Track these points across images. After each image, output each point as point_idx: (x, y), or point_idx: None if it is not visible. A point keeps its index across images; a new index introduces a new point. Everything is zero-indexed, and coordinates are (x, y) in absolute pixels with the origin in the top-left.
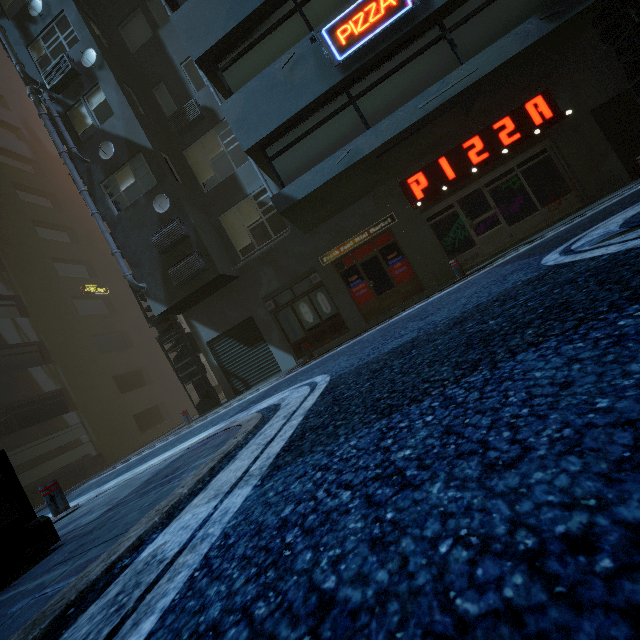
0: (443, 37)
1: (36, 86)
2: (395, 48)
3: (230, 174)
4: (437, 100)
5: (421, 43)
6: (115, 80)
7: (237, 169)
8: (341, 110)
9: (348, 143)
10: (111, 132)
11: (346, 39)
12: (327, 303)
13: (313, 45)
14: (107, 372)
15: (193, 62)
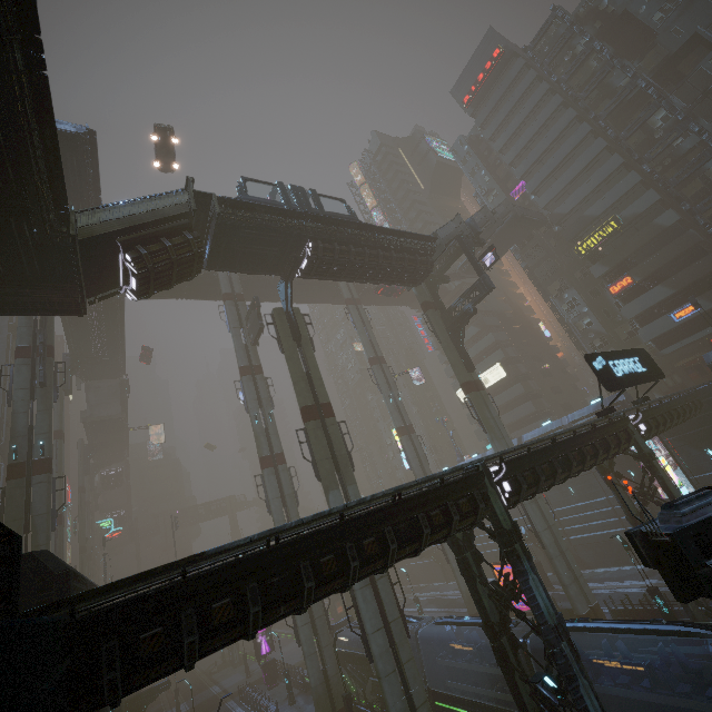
0: (711, 314)
1: (564, 317)
2: (695, 317)
3: (634, 336)
4: (710, 331)
5: (705, 315)
6: (593, 315)
7: (637, 335)
8: (678, 331)
9: (681, 339)
10: (592, 329)
11: (678, 317)
12: (678, 379)
13: (668, 317)
14: (559, 402)
15: (617, 302)
